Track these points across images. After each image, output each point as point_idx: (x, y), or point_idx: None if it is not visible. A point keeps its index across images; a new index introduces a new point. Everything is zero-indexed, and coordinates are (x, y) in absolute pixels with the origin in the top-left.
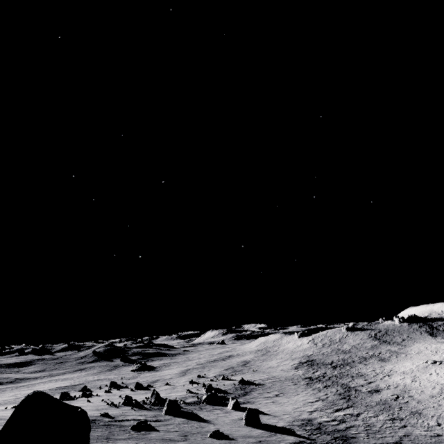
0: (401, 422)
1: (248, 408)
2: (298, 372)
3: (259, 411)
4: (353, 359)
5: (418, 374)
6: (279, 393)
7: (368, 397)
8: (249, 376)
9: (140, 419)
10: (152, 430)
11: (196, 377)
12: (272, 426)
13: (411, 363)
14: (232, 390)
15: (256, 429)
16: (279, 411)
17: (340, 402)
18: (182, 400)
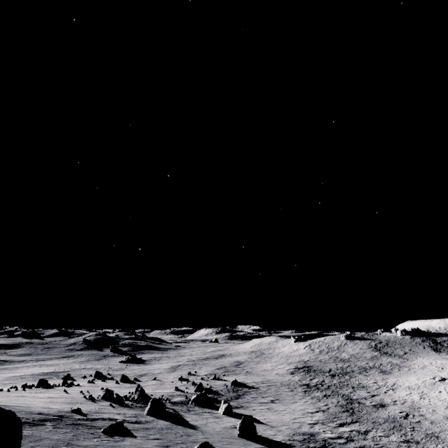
0: (418, 446)
1: (244, 417)
2: (294, 378)
3: (254, 418)
4: (352, 368)
5: (426, 391)
6: (274, 398)
7: (373, 412)
8: (242, 377)
9: (117, 419)
10: (128, 435)
11: (186, 374)
12: (270, 439)
13: (416, 378)
14: (223, 392)
15: (251, 443)
16: (276, 421)
17: (344, 415)
18: (168, 399)
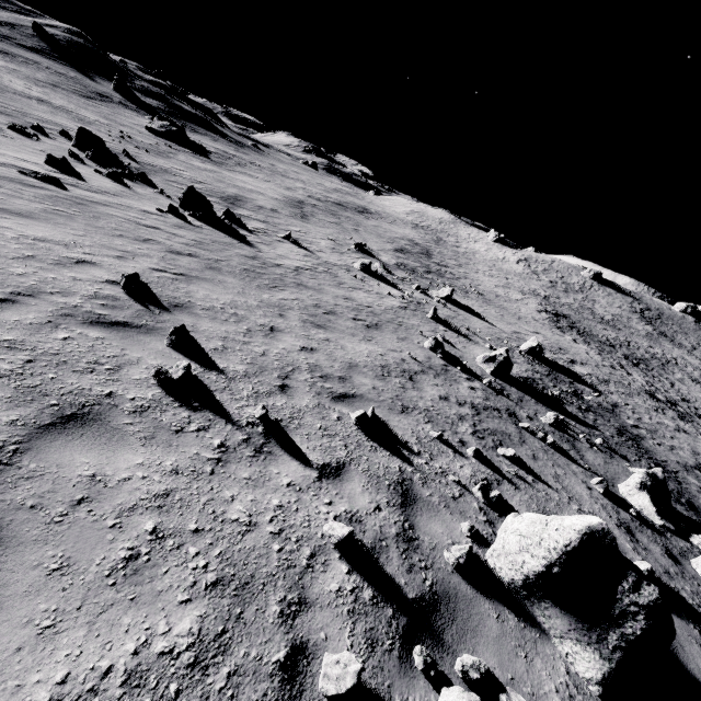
0: None
1: None
2: (590, 353)
3: None
4: (640, 351)
5: None
6: None
7: None
8: (495, 314)
9: None
10: None
11: (352, 247)
12: None
13: None
14: (565, 400)
15: None
16: None
17: None
18: (652, 574)
